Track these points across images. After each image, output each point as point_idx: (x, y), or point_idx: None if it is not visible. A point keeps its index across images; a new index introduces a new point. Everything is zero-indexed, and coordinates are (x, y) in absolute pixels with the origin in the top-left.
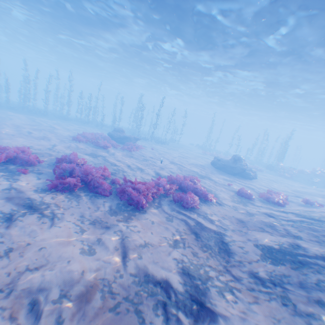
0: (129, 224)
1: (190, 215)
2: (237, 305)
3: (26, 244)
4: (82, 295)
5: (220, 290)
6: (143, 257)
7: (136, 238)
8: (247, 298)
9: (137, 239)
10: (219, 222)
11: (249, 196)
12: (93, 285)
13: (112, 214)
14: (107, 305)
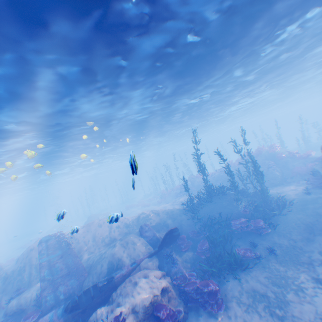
0: None
1: None
2: None
3: None
4: None
5: None
6: None
7: None
8: None
9: None
10: None
11: None
12: None
13: None
14: None
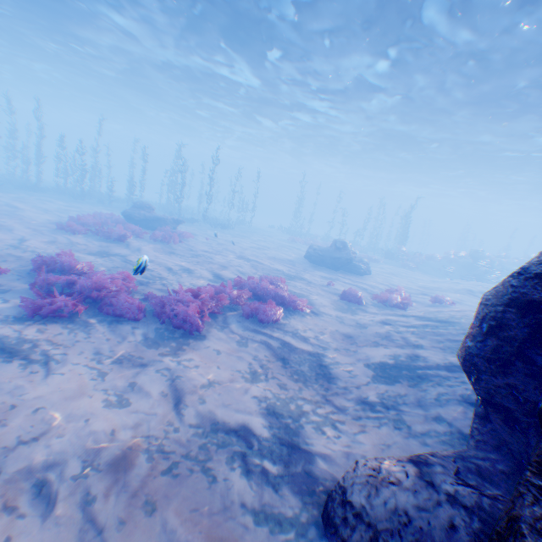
0: (180, 357)
1: (273, 334)
2: (340, 440)
3: (7, 406)
4: (118, 463)
5: (318, 425)
6: (207, 399)
7: (193, 375)
8: (352, 429)
9: (195, 377)
10: (316, 340)
11: (358, 299)
12: (133, 446)
13: (151, 345)
14: (159, 469)
